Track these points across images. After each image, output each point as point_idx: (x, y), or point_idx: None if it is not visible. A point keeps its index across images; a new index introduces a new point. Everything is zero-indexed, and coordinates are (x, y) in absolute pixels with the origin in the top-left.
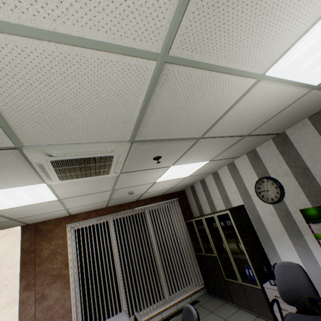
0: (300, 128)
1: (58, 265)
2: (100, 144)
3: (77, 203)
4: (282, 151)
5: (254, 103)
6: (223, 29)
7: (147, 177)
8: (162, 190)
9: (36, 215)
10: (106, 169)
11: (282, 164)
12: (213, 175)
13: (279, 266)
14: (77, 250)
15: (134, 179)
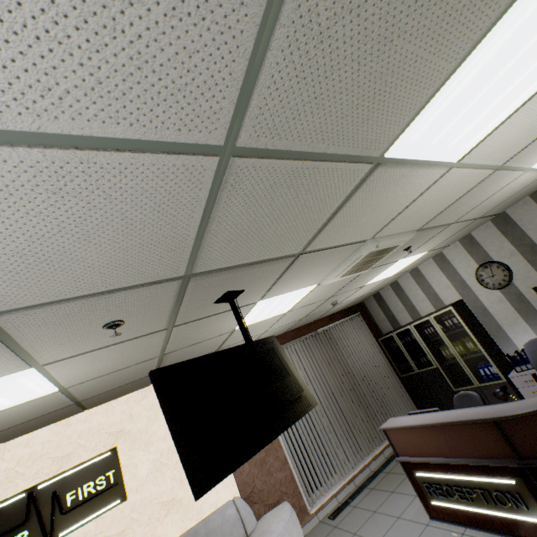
0: (522, 206)
1: None
2: (402, 234)
3: (282, 322)
4: (504, 232)
5: (509, 188)
6: (534, 150)
7: (369, 277)
8: (350, 301)
9: (236, 343)
10: (374, 263)
11: (506, 245)
12: (412, 273)
13: (528, 344)
14: None
15: (361, 279)
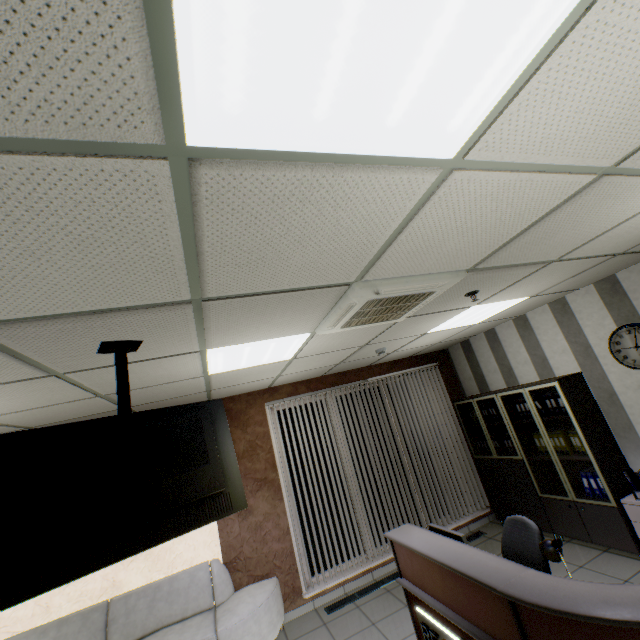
0: None
1: (262, 464)
2: (433, 275)
3: (299, 367)
4: None
5: None
6: None
7: (425, 325)
8: (418, 348)
9: (237, 385)
10: (403, 312)
11: None
12: (516, 321)
13: None
14: (288, 443)
15: (408, 327)
